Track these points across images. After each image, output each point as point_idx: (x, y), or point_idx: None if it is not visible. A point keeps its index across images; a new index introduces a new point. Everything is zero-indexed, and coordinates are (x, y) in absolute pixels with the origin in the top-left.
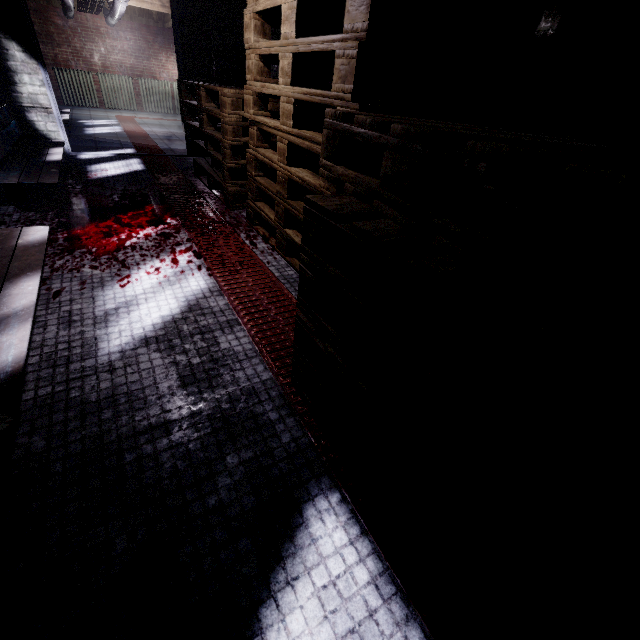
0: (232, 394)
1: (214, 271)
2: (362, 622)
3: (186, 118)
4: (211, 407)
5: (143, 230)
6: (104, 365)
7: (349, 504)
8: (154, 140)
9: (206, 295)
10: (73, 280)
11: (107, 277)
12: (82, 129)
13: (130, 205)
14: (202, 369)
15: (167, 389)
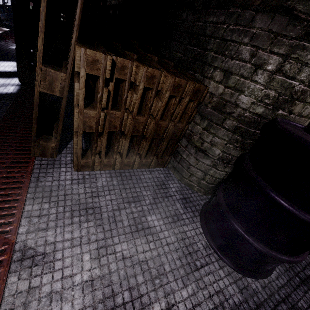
0: None
1: None
2: None
3: None
4: None
5: None
6: (9, 48)
7: None
8: None
9: None
10: (11, 41)
11: None
12: None
13: None
14: None
15: None
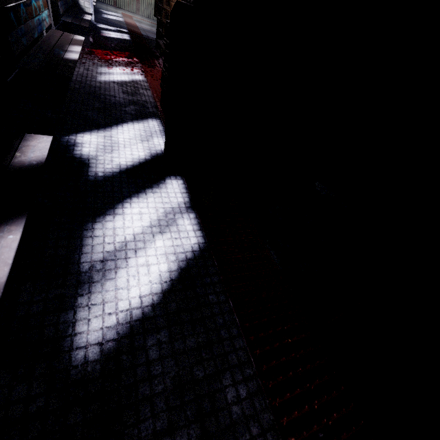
0: (138, 99)
1: (147, 77)
2: (153, 131)
3: (156, 14)
4: (130, 99)
5: (122, 58)
6: (98, 81)
7: (162, 122)
8: (140, 30)
9: (141, 81)
10: (90, 62)
11: (103, 65)
12: (101, 14)
13: (119, 49)
14: (131, 93)
15: (117, 92)
